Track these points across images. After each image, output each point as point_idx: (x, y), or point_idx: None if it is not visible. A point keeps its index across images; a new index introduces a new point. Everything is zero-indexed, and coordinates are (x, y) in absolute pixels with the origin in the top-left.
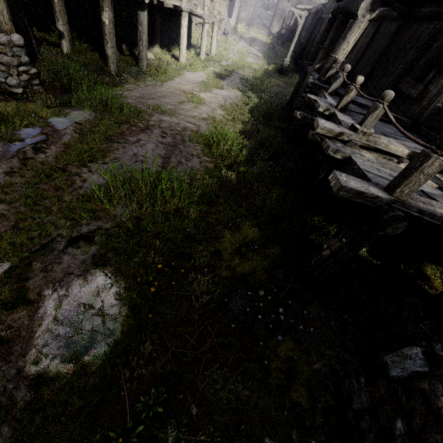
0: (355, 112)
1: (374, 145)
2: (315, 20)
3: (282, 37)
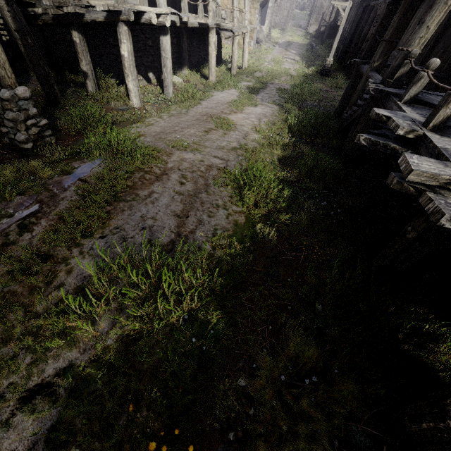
0: None
1: None
2: (361, 9)
3: (321, 35)
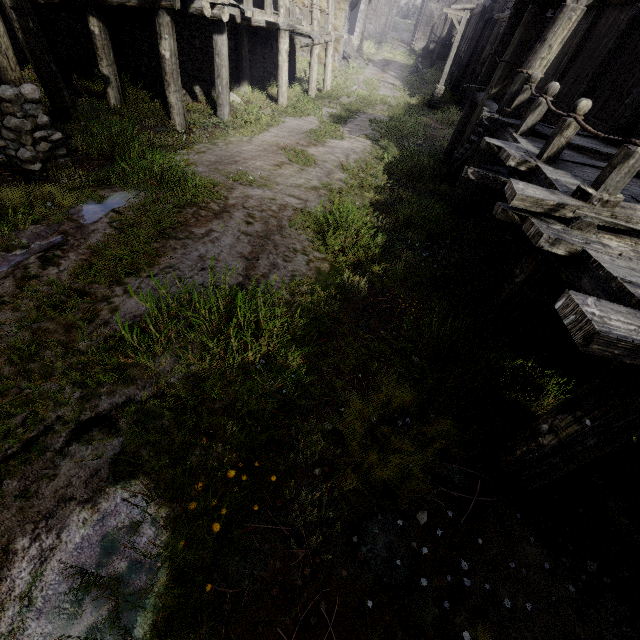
0: (573, 162)
1: (627, 223)
2: (482, 23)
3: (431, 55)
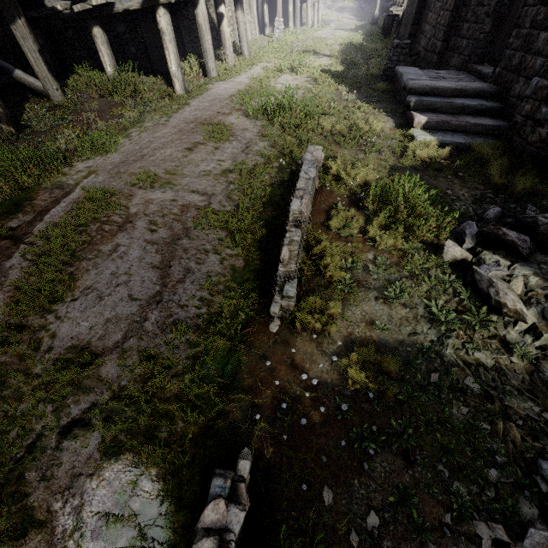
0: None
1: None
2: None
3: None
